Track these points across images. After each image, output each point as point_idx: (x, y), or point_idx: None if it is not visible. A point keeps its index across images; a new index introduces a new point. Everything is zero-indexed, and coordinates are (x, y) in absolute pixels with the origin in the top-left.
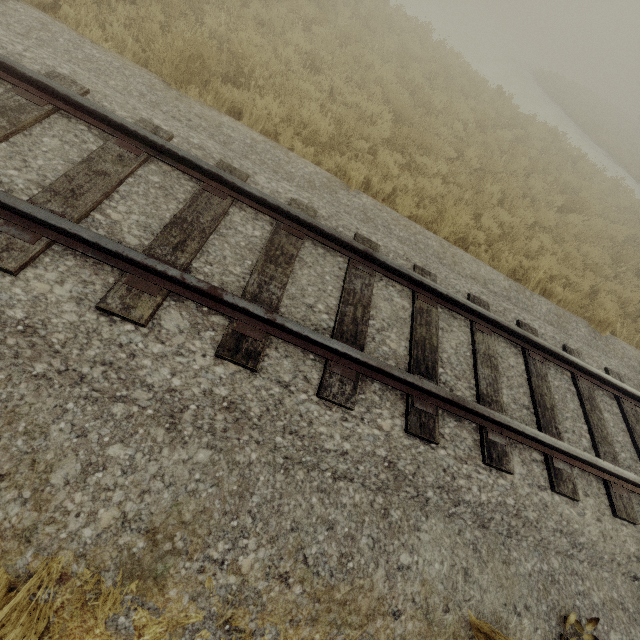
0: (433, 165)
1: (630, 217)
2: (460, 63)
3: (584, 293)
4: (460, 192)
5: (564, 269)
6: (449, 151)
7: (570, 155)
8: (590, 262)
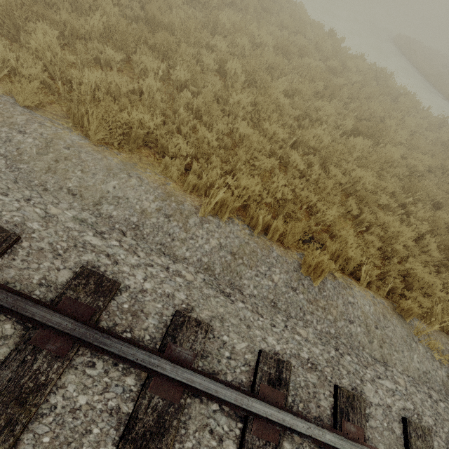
0: (154, 64)
1: (447, 151)
2: (297, 9)
3: (303, 225)
4: (194, 99)
5: (306, 193)
6: (208, 61)
7: (390, 90)
8: (359, 188)
